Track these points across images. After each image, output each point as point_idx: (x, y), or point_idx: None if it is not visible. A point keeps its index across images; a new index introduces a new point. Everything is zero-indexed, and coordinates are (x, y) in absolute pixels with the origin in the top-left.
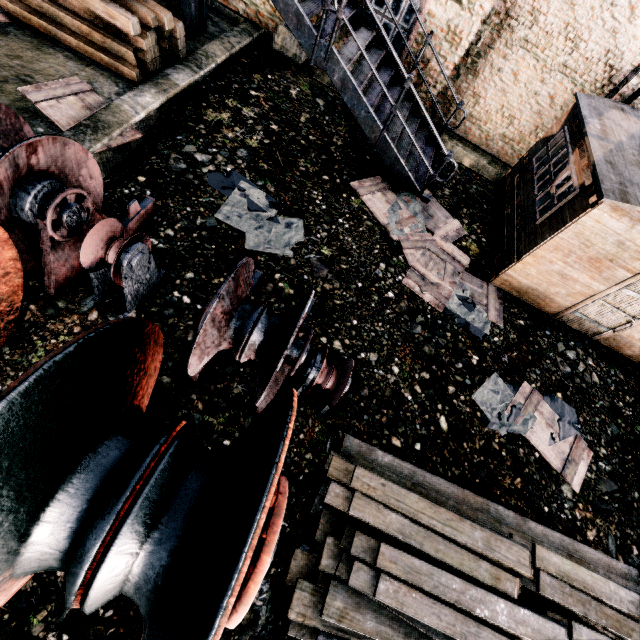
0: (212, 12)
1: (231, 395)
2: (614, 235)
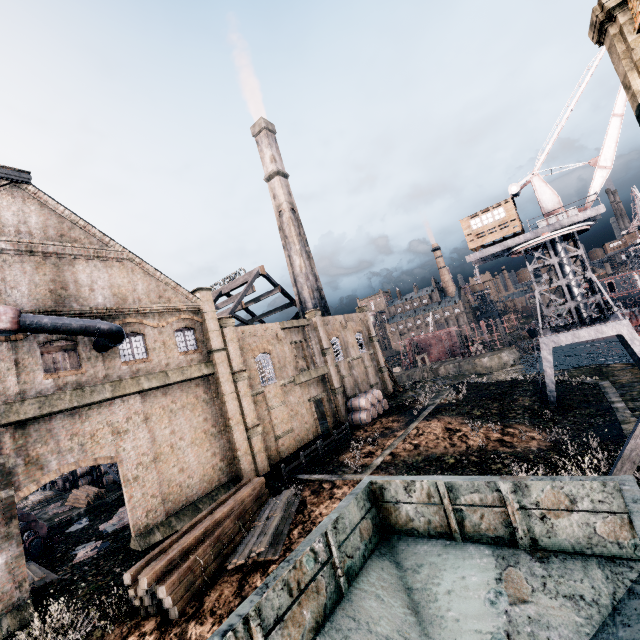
0: None
1: None
2: None
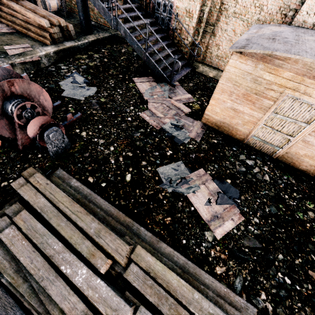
0: (99, 28)
1: (13, 143)
2: (249, 75)
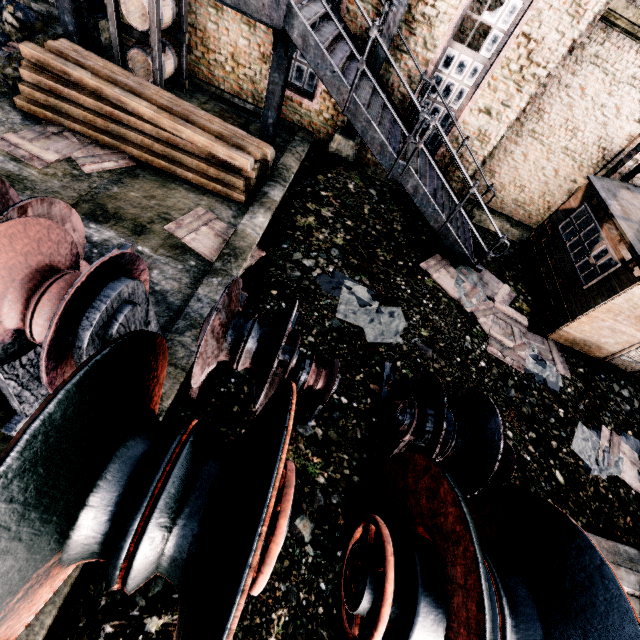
0: None
1: None
2: None
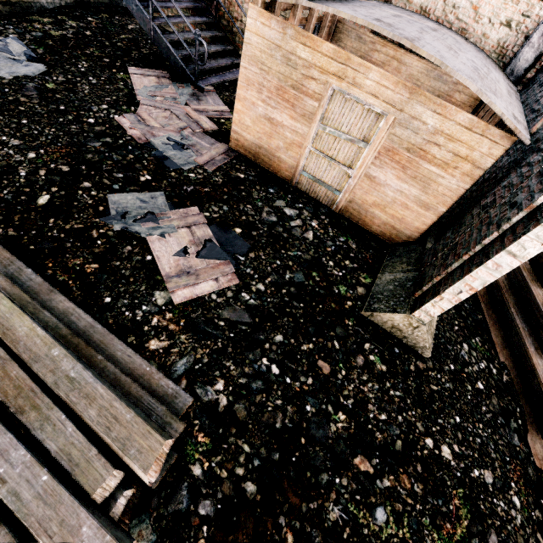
0: None
1: None
2: (278, 49)
